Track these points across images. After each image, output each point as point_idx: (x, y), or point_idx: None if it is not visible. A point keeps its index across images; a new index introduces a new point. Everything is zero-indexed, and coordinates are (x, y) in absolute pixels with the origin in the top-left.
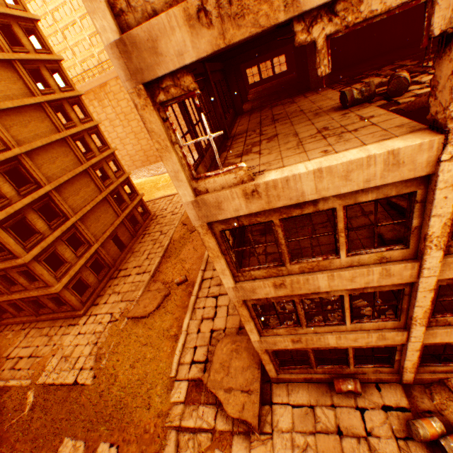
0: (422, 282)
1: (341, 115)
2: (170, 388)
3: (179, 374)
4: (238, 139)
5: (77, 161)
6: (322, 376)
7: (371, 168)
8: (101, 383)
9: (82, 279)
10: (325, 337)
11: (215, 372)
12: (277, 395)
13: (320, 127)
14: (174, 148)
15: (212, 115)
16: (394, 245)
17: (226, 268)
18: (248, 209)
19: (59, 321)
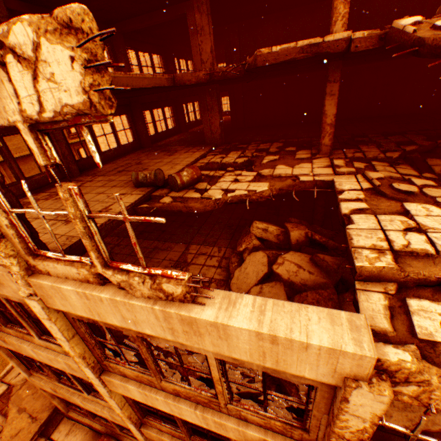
0: (98, 387)
1: (120, 194)
2: None
3: (8, 376)
4: (74, 180)
5: None
6: (100, 428)
7: None
8: None
9: None
10: (73, 397)
11: (27, 387)
12: (59, 431)
13: (88, 202)
14: None
15: None
16: None
17: None
18: None
19: None
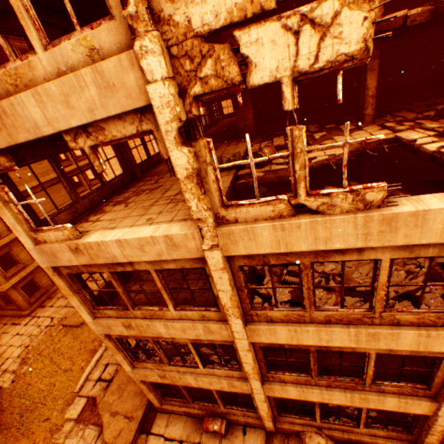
0: (238, 342)
1: None
2: (70, 403)
3: (83, 390)
4: (142, 181)
5: (51, 168)
6: (199, 412)
7: (158, 245)
8: (16, 389)
9: (34, 280)
10: (185, 376)
11: (110, 393)
12: (157, 425)
13: None
14: (10, 205)
15: (120, 159)
16: (211, 306)
17: (80, 305)
18: (79, 261)
19: (5, 318)
